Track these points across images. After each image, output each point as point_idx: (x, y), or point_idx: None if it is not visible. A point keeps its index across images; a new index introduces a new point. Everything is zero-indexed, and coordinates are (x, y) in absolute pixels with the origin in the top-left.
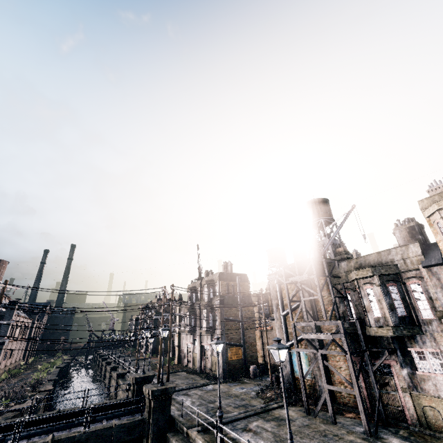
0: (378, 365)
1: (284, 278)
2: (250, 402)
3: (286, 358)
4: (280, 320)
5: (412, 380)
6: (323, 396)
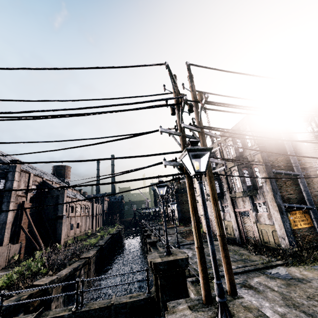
0: None
1: None
2: None
3: None
4: None
5: None
6: None
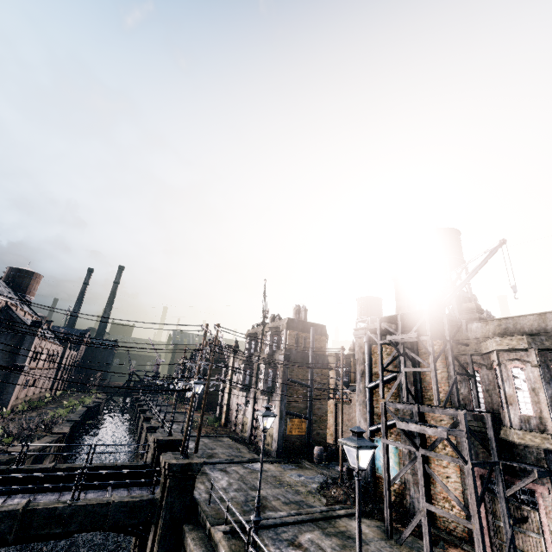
0: (516, 490)
1: (379, 336)
2: (307, 499)
3: None
4: (364, 394)
5: None
6: (417, 518)
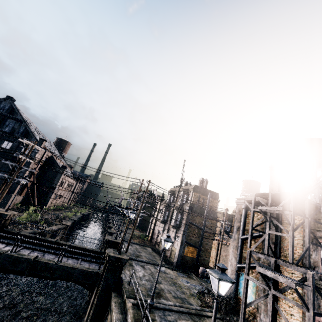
0: None
1: (253, 205)
2: (188, 298)
3: (233, 276)
4: (237, 242)
5: None
6: None
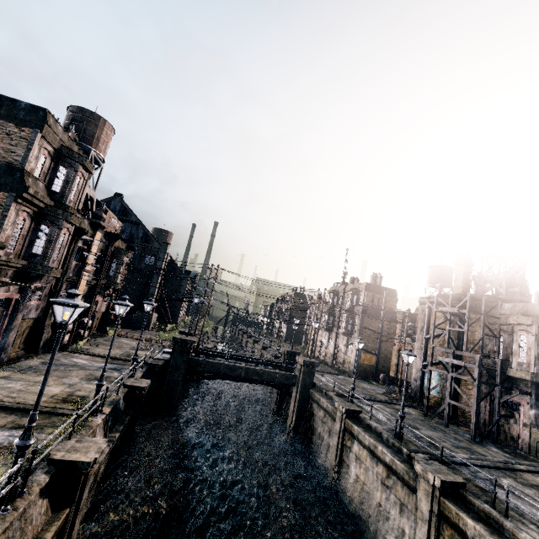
0: (505, 399)
1: (435, 306)
2: (375, 395)
3: (418, 374)
4: (421, 342)
5: (536, 420)
6: (442, 407)
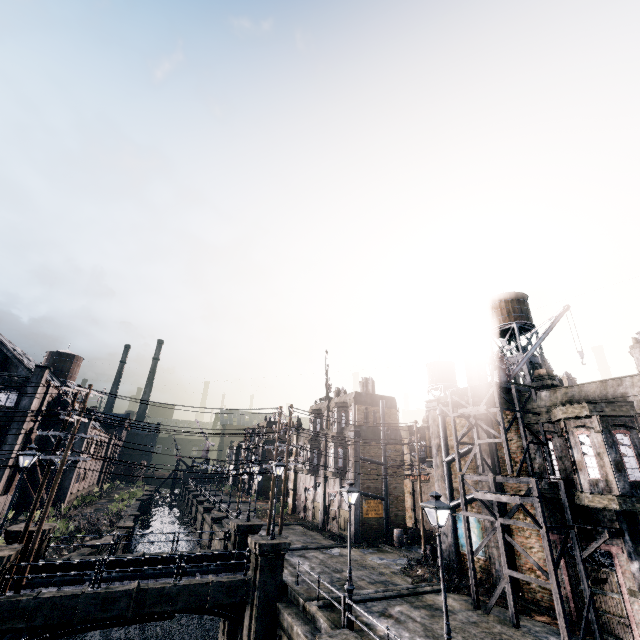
0: (591, 551)
1: (451, 409)
2: (391, 579)
3: (448, 523)
4: (442, 469)
5: None
6: (501, 585)
